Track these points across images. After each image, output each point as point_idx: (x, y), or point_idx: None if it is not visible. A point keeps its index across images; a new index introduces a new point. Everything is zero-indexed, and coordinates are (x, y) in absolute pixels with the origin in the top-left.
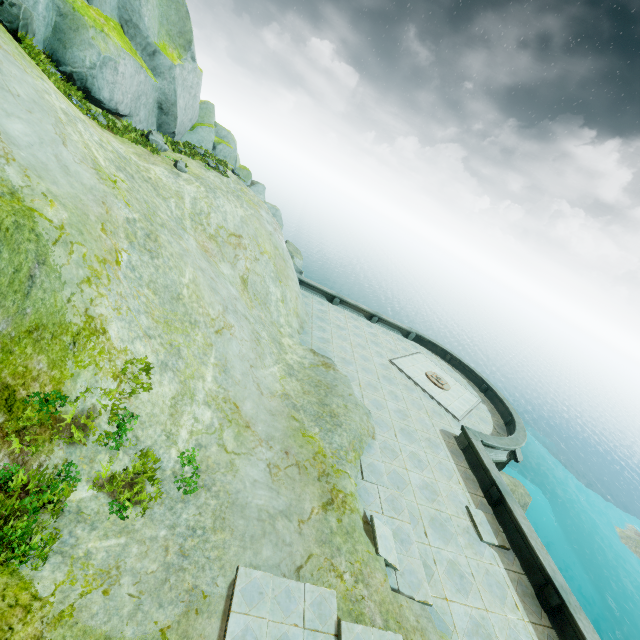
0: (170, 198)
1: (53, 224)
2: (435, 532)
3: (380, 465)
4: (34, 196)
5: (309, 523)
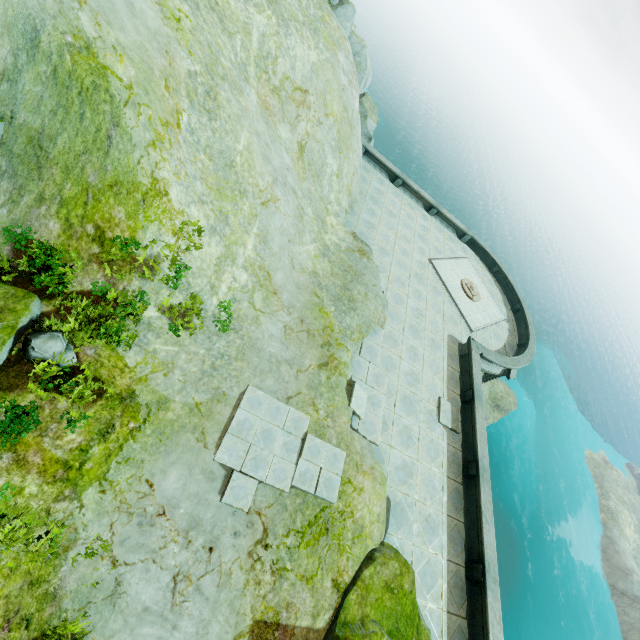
0: (236, 34)
1: (123, 83)
2: (403, 406)
3: (378, 349)
4: (106, 50)
5: (305, 373)
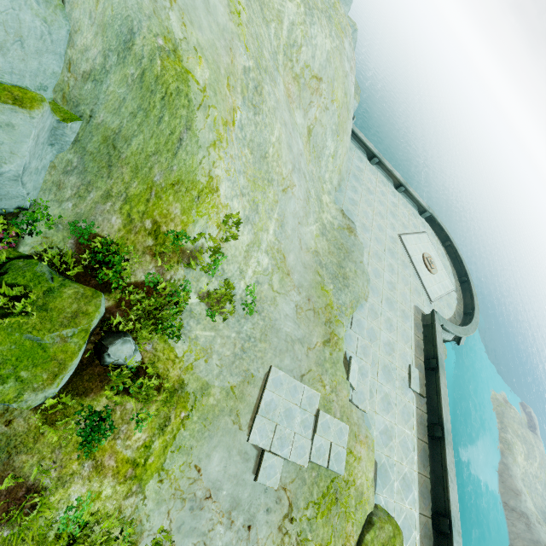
0: (271, 22)
1: (199, 86)
2: (383, 374)
3: (364, 322)
4: (188, 52)
5: (313, 351)
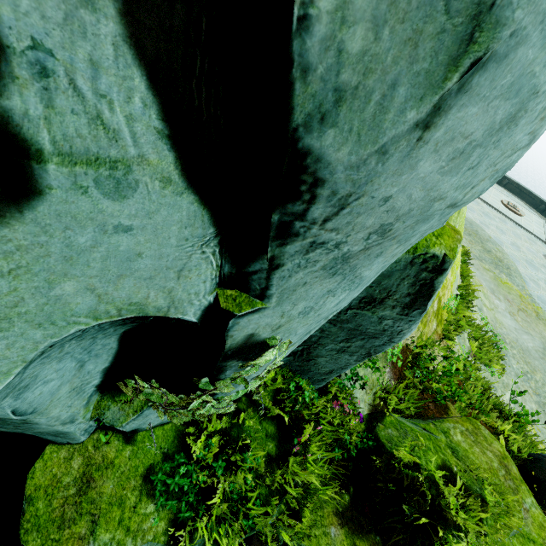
0: None
1: None
2: None
3: (542, 296)
4: None
5: None
